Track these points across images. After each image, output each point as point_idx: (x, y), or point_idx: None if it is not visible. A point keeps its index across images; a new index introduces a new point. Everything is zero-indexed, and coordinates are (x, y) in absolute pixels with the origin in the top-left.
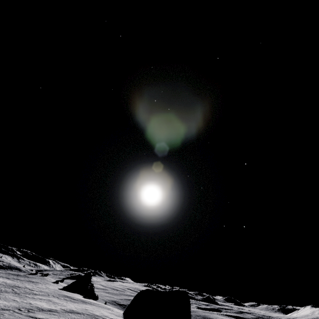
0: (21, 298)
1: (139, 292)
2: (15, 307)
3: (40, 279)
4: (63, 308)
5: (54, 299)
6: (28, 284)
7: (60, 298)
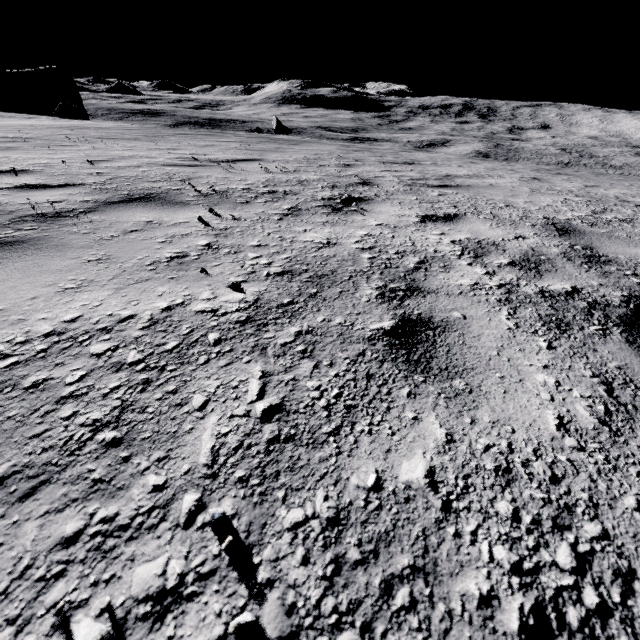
0: None
1: None
2: None
3: None
4: None
5: None
6: None
7: None
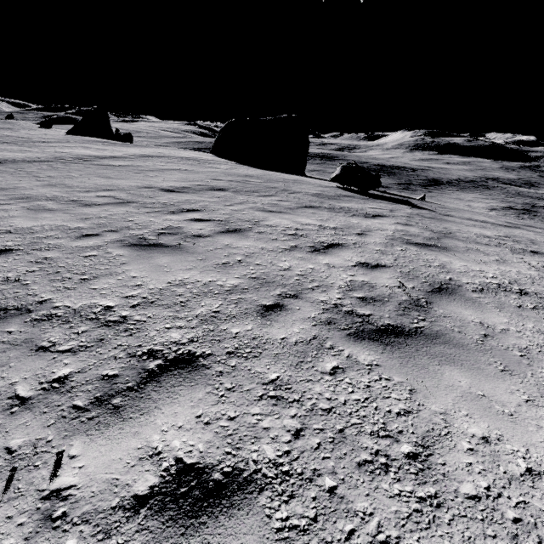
0: (32, 148)
1: (227, 124)
2: (50, 158)
3: (9, 125)
4: (126, 154)
5: (90, 146)
6: (1, 132)
7: (96, 145)
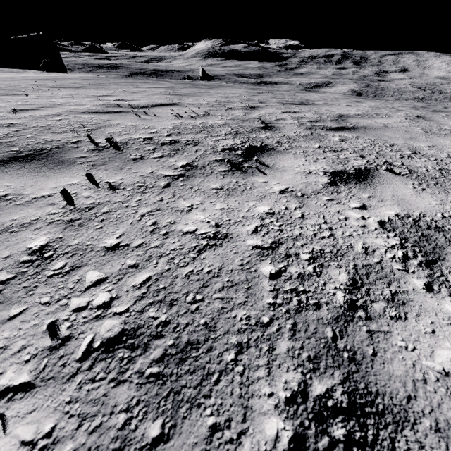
0: None
1: None
2: None
3: None
4: None
5: None
6: None
7: None
